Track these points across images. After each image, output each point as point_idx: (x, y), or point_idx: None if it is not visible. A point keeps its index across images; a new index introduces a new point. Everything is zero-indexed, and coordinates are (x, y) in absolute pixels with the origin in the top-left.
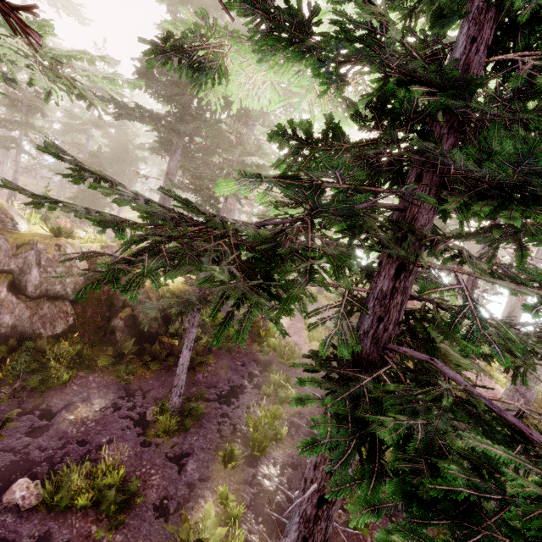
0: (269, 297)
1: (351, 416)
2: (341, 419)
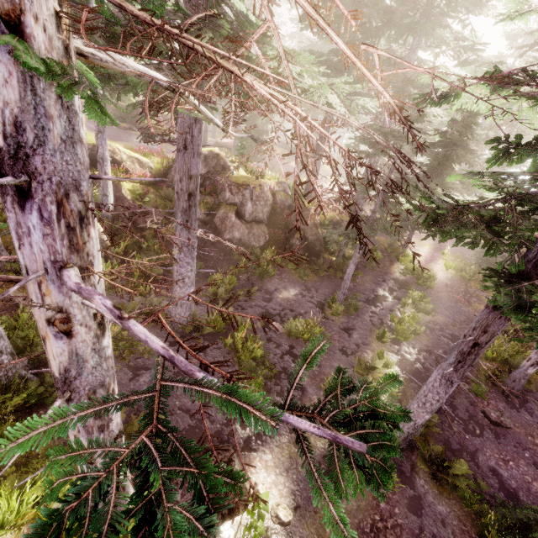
0: (503, 243)
1: (514, 295)
2: (509, 296)
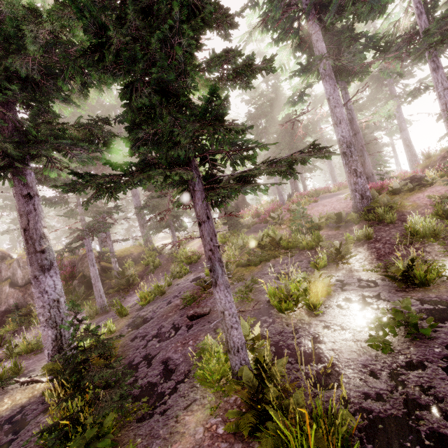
0: None
1: None
2: None
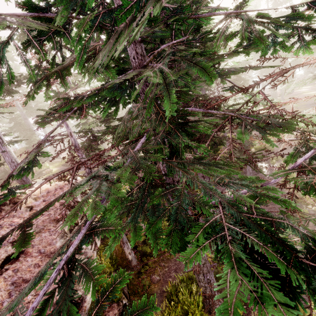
0: None
1: None
2: None
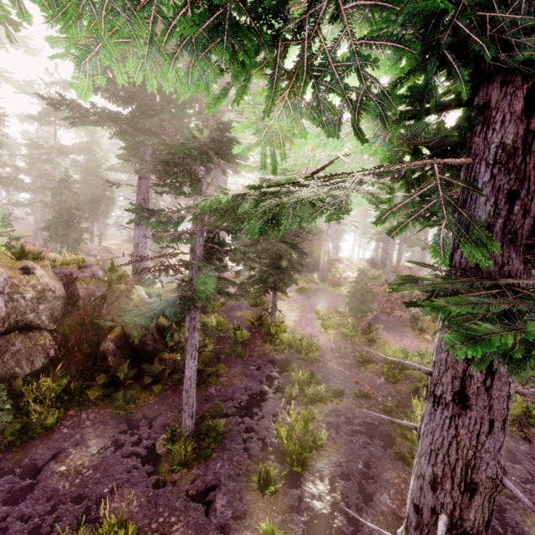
0: None
1: None
2: None
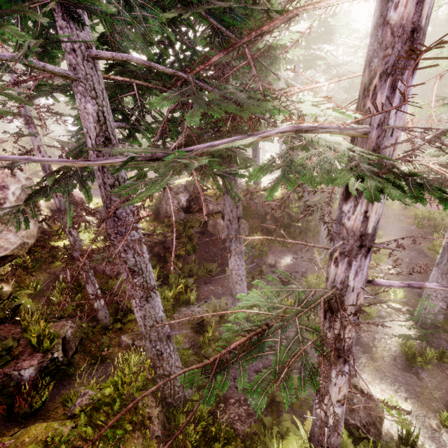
0: None
1: None
2: None
